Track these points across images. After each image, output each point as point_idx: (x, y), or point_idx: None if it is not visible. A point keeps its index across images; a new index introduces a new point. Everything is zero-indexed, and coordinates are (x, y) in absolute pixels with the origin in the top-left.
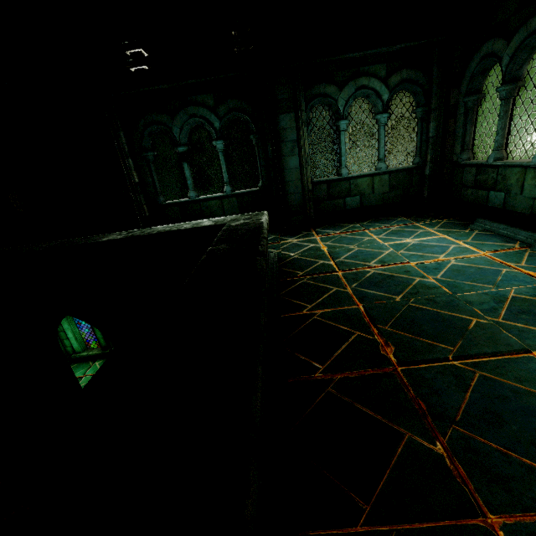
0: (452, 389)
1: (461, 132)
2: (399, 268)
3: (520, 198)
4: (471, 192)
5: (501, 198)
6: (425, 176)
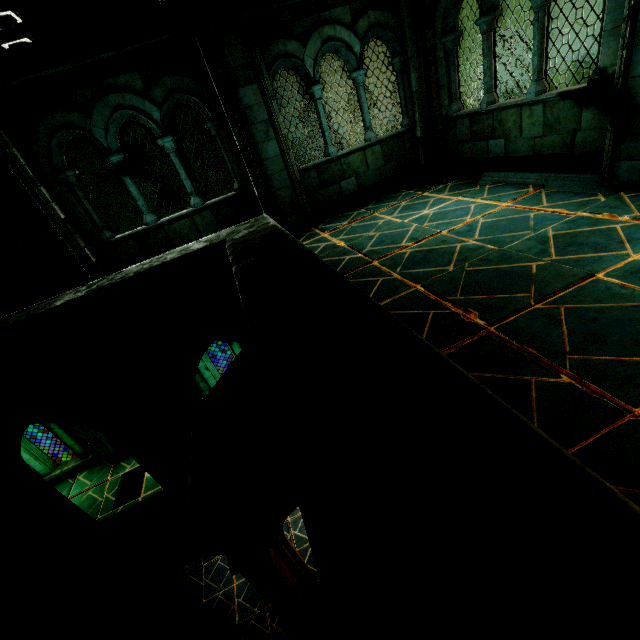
0: (549, 328)
1: (445, 80)
2: (433, 240)
3: (521, 141)
4: (469, 146)
5: (501, 146)
6: (418, 139)
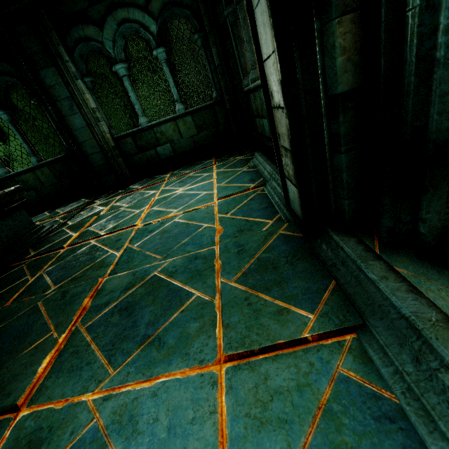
0: None
1: (237, 55)
2: (118, 235)
3: None
4: (258, 121)
5: (267, 126)
6: (228, 110)
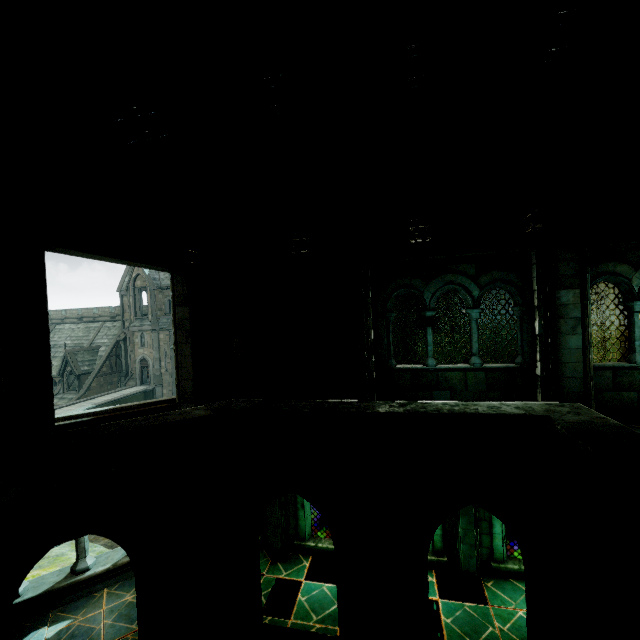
0: None
1: None
2: None
3: None
4: None
5: None
6: None
